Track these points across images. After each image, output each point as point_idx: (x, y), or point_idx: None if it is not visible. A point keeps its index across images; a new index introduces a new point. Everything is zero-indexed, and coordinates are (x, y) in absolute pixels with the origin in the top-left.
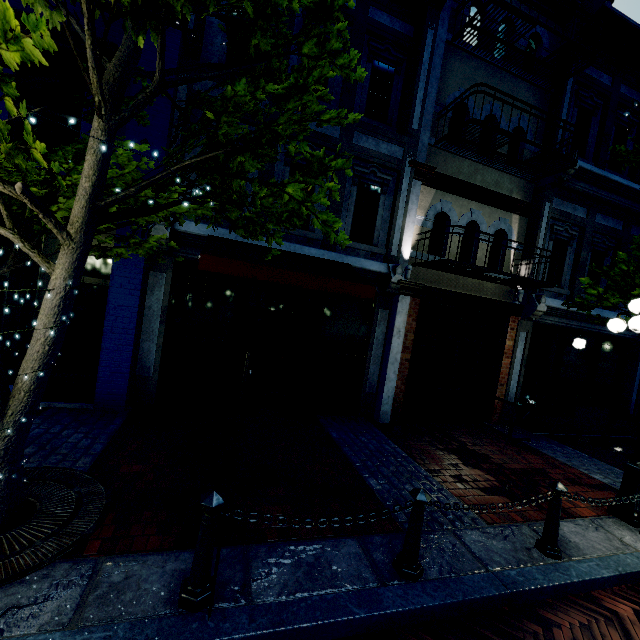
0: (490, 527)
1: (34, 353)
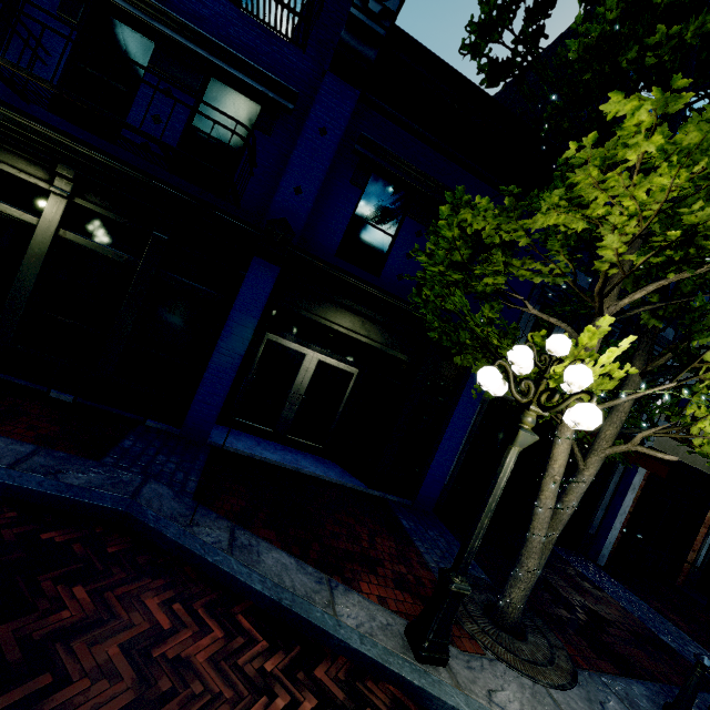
0: None
1: (562, 520)
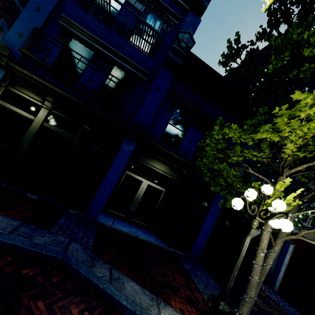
0: None
1: (266, 271)
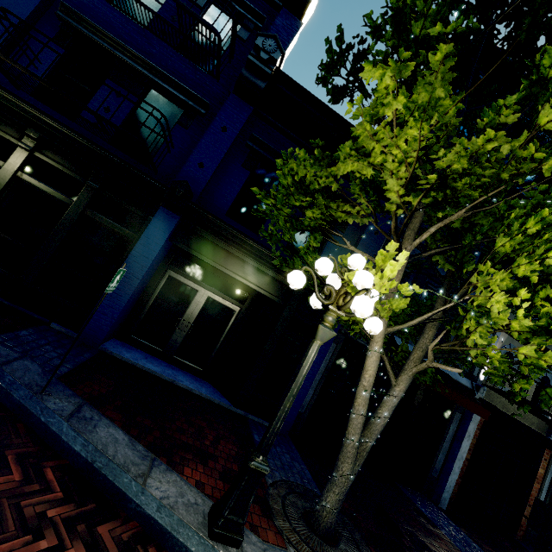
0: None
1: (376, 430)
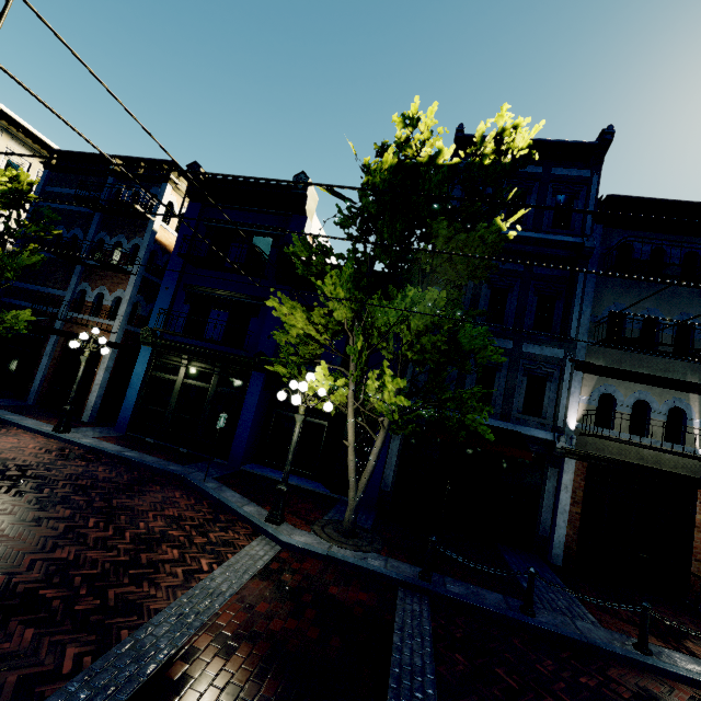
0: (603, 628)
1: (368, 470)
